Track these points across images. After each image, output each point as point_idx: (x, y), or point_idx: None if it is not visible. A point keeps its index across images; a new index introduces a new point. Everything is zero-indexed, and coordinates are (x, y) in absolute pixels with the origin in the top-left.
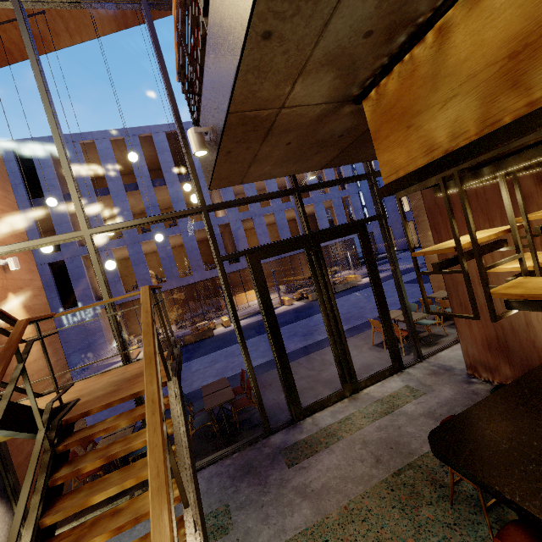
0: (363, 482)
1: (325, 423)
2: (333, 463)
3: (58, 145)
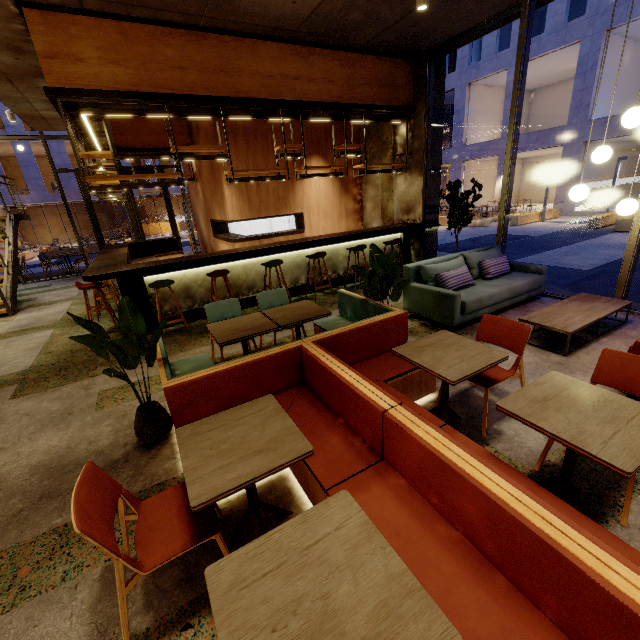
0: None
1: None
2: None
3: None
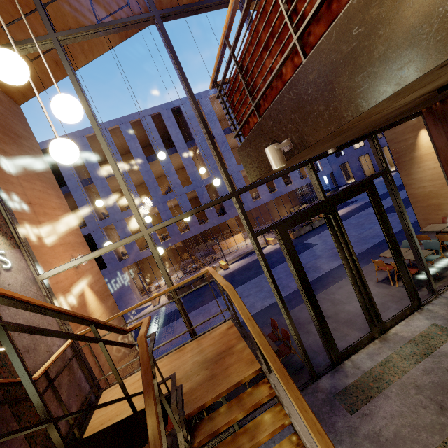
0: (437, 431)
1: (366, 366)
2: (394, 410)
3: (111, 161)
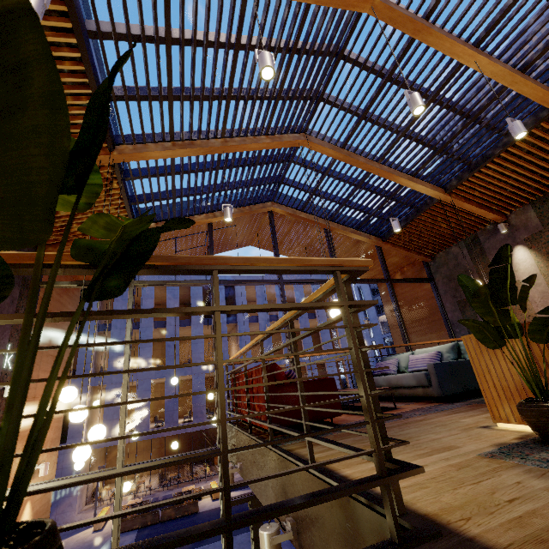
0: None
1: None
2: None
3: (124, 389)
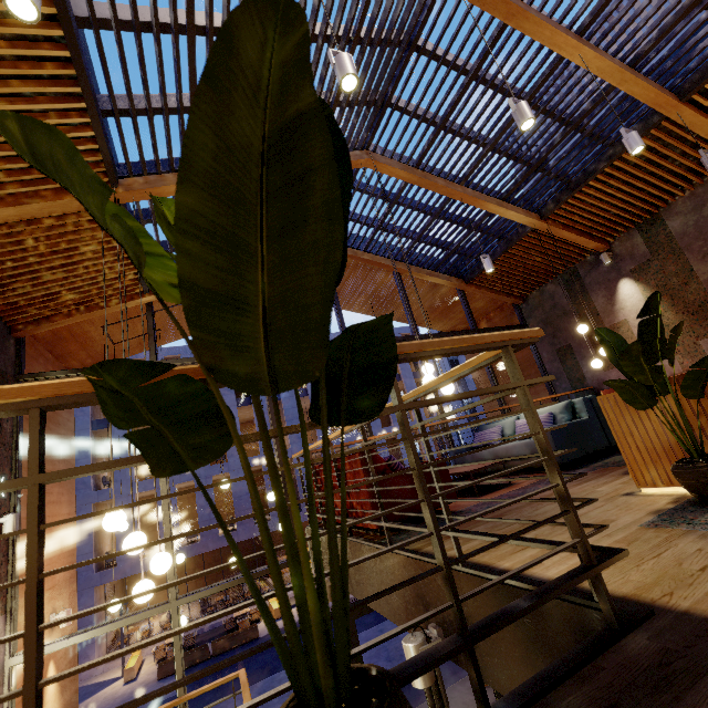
0: None
1: None
2: None
3: (165, 503)
